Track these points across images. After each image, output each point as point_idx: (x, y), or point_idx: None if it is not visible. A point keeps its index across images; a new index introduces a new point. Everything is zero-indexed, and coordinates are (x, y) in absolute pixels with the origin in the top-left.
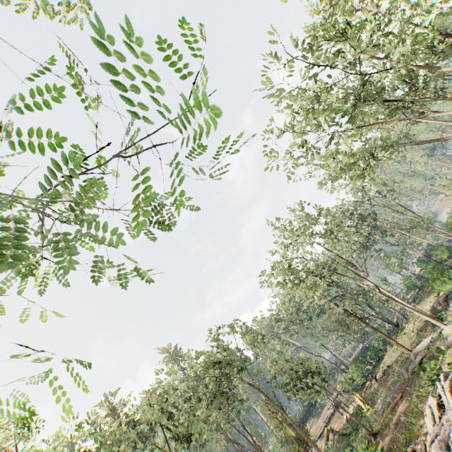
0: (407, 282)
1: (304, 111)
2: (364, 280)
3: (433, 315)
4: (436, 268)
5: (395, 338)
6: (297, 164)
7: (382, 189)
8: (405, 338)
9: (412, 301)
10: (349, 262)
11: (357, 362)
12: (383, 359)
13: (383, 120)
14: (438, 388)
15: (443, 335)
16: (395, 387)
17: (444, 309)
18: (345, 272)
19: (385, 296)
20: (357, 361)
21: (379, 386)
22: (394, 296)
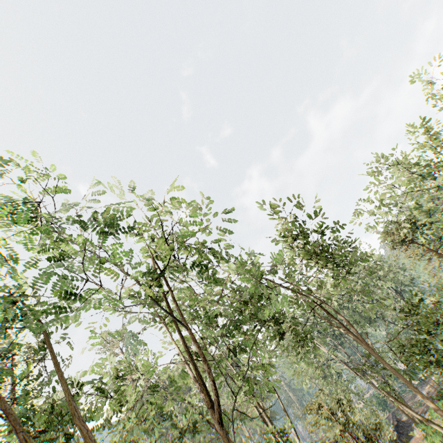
0: None
1: None
2: None
3: None
4: None
5: None
6: None
7: None
8: None
9: None
10: None
11: None
12: None
13: None
14: None
15: None
16: None
17: None
18: None
19: None
20: None
21: None
22: None
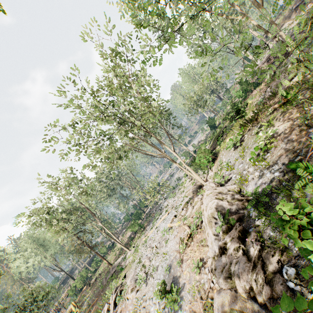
0: (126, 217)
1: (88, 114)
2: (99, 223)
3: (128, 243)
4: (137, 213)
5: (110, 252)
6: (69, 152)
7: (127, 163)
8: (114, 253)
9: (125, 227)
10: (92, 213)
11: (82, 273)
12: (99, 268)
13: (131, 138)
14: (110, 299)
15: (127, 257)
16: (97, 291)
17: (133, 238)
18: (87, 221)
19: (107, 234)
20: (83, 272)
21: (90, 290)
22: (112, 234)
